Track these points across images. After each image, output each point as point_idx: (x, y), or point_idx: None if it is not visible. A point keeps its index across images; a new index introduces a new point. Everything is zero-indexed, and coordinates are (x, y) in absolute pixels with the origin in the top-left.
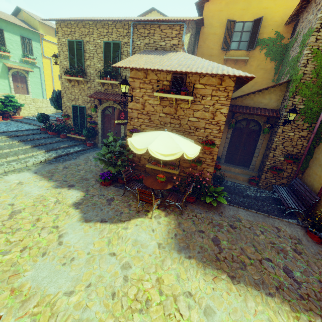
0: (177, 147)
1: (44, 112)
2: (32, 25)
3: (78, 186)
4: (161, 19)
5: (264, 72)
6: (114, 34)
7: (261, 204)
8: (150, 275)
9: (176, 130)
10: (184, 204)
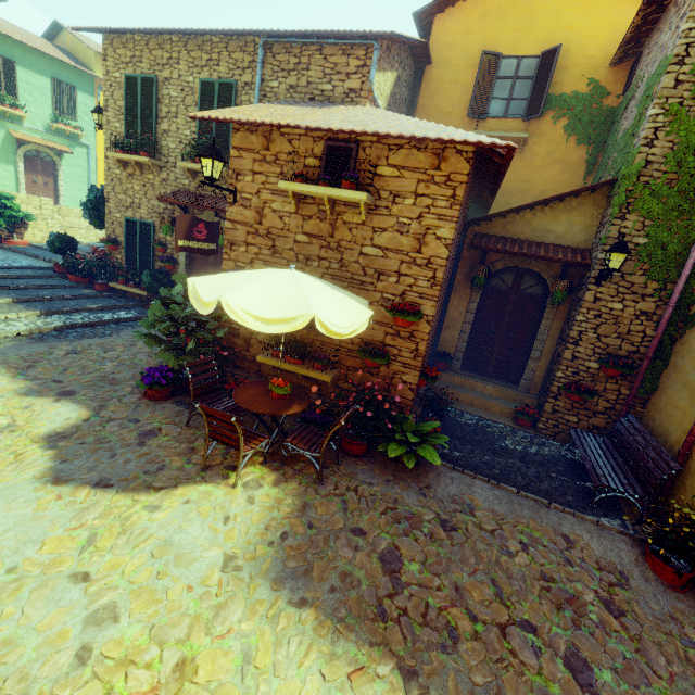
0: (303, 303)
1: (80, 239)
2: (83, 60)
3: (84, 396)
4: (322, 30)
5: (564, 168)
6: (223, 64)
7: (536, 473)
8: (162, 650)
9: (332, 276)
10: (337, 458)
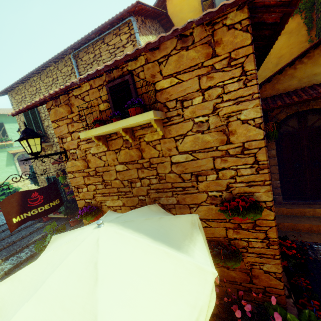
0: None
1: None
2: None
3: None
4: (97, 28)
5: (288, 36)
6: (60, 78)
7: None
8: None
9: (155, 190)
10: None
